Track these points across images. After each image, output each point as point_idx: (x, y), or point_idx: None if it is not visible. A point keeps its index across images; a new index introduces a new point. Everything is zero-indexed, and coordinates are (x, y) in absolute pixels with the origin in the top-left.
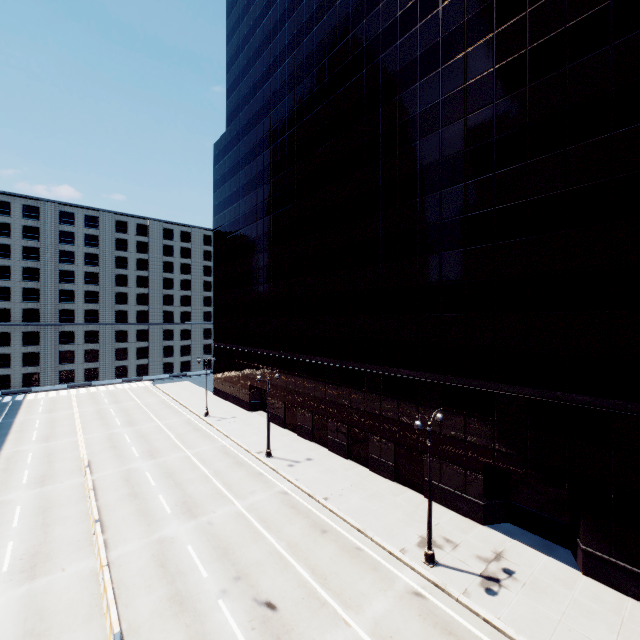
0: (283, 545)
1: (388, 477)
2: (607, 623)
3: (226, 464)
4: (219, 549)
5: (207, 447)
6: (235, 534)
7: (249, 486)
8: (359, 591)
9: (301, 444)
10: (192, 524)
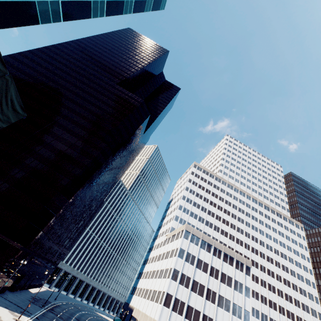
0: None
1: None
2: None
3: None
4: None
5: None
6: None
7: None
8: None
9: None
10: None
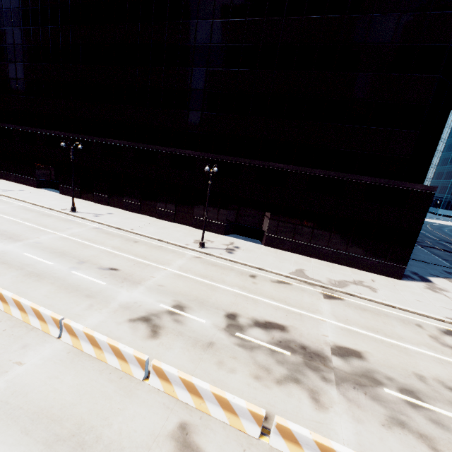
0: (109, 248)
1: (170, 220)
2: (272, 256)
3: (32, 215)
4: (56, 253)
5: (3, 206)
6: (66, 246)
7: (64, 226)
8: (167, 259)
9: (100, 207)
10: (20, 244)
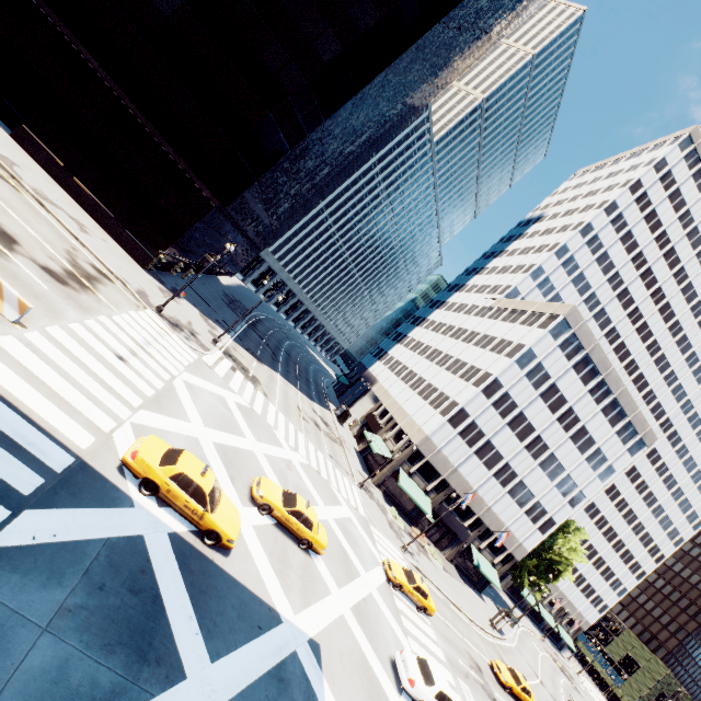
0: None
1: None
2: None
3: None
4: None
5: None
6: None
7: None
8: None
9: None
10: None
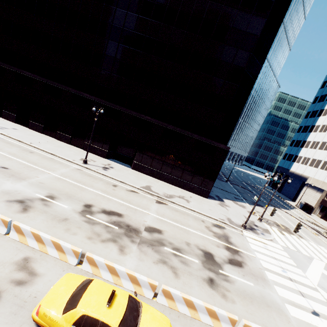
0: (6, 153)
1: (66, 142)
2: (135, 176)
3: None
4: None
5: None
6: None
7: None
8: (54, 167)
9: (6, 122)
10: None
